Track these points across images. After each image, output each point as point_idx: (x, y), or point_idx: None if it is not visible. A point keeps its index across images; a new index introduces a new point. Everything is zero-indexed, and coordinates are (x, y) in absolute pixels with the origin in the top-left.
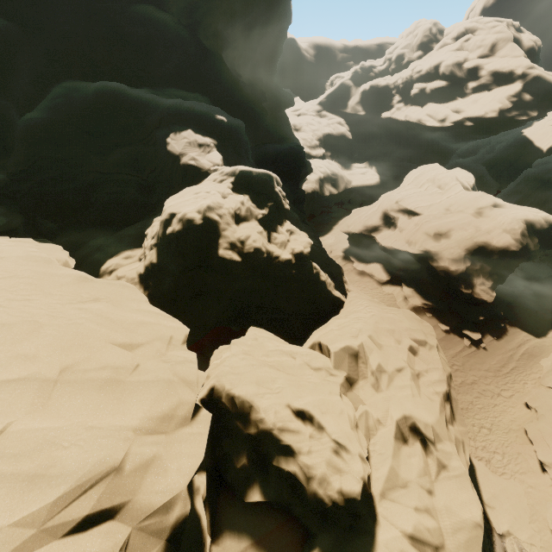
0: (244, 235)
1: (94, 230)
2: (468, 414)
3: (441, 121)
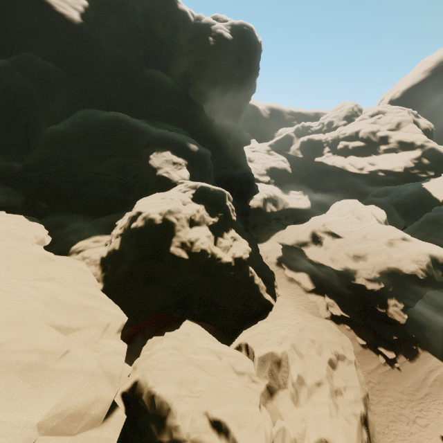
0: (194, 237)
1: (77, 215)
2: (385, 440)
3: (359, 169)
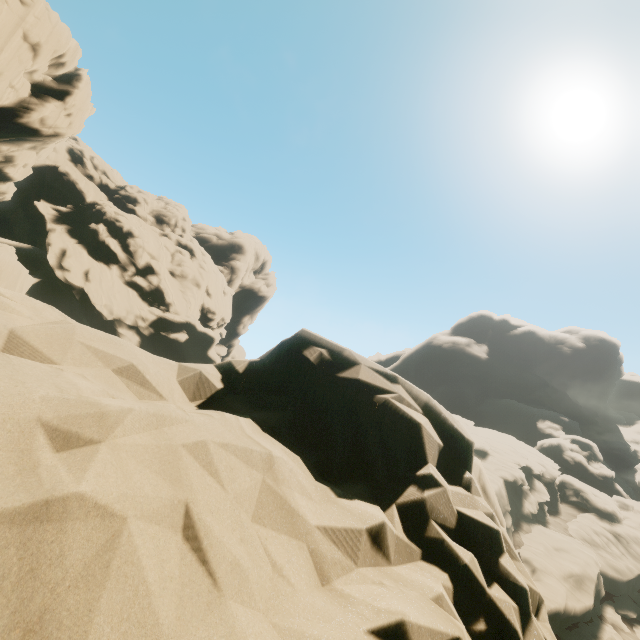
0: (574, 454)
1: None
2: None
3: None
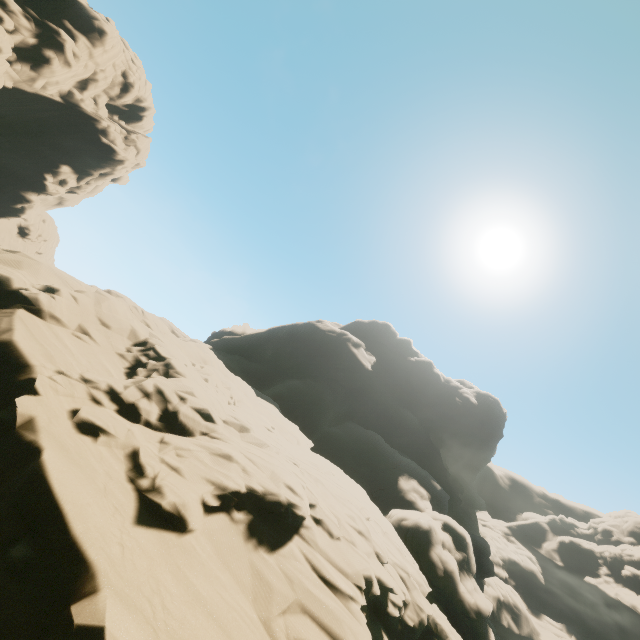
0: (447, 555)
1: None
2: None
3: None
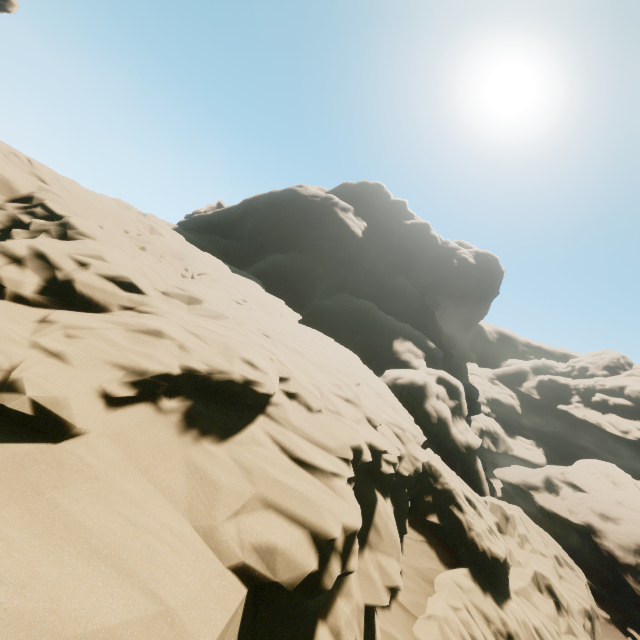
0: (441, 405)
1: None
2: None
3: (623, 432)
